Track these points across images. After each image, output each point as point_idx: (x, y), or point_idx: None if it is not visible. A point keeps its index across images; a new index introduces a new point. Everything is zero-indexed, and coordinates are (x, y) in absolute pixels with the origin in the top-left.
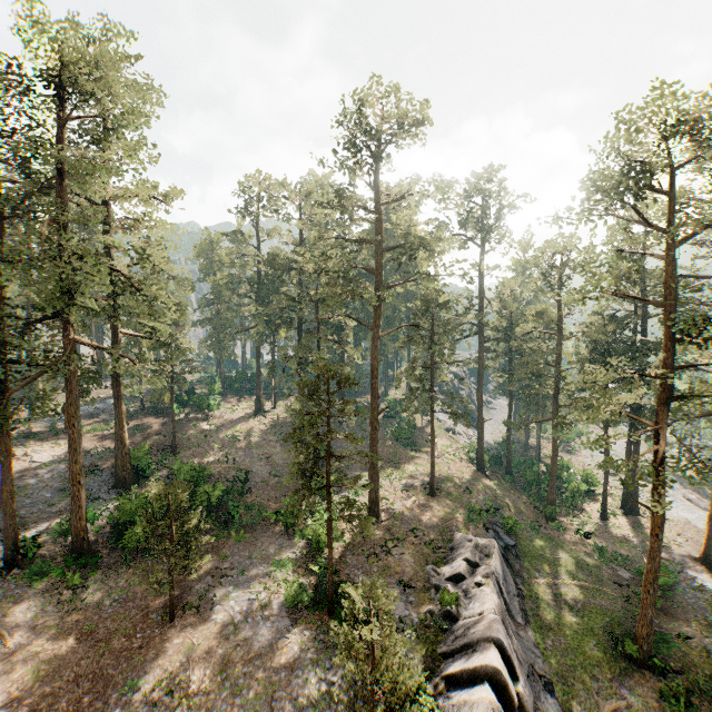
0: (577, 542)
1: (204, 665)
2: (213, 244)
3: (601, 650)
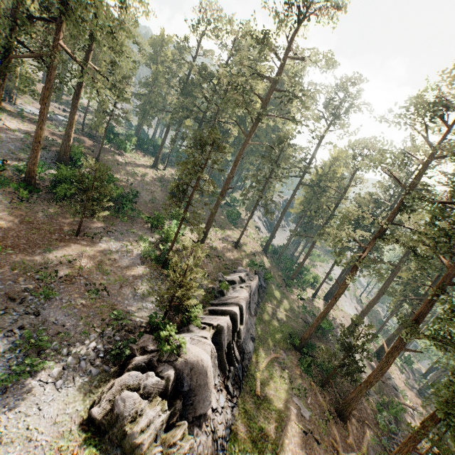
0: (295, 300)
1: (90, 259)
2: (163, 42)
3: (283, 339)
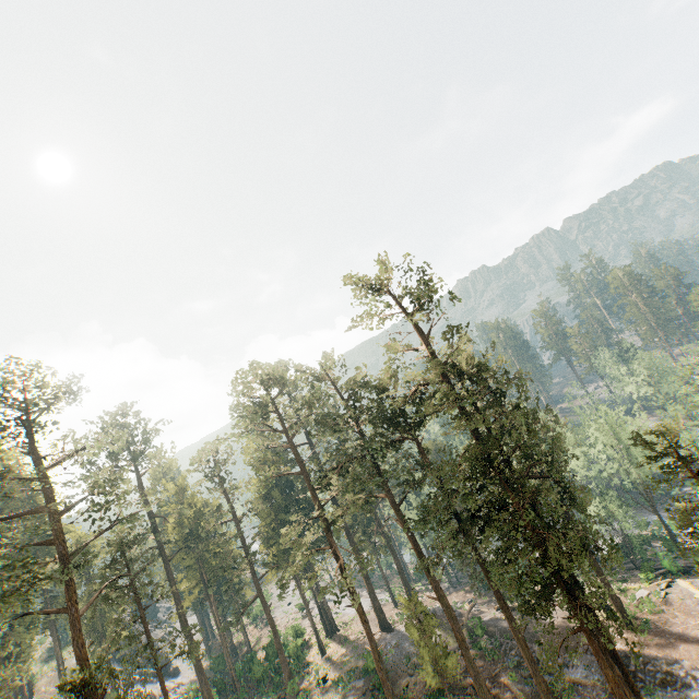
0: (323, 692)
1: None
2: None
3: None
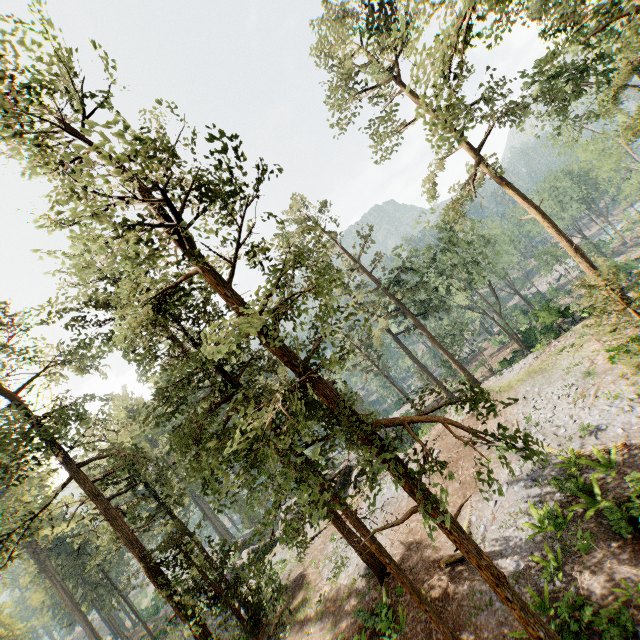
0: None
1: None
2: None
3: None
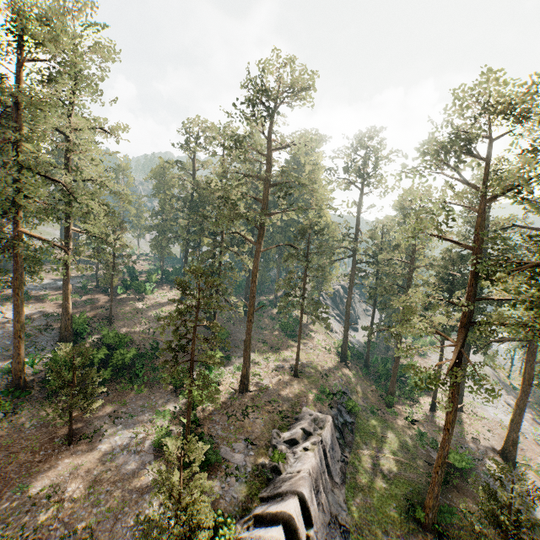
0: (405, 426)
1: (79, 481)
2: (165, 169)
3: (398, 511)
